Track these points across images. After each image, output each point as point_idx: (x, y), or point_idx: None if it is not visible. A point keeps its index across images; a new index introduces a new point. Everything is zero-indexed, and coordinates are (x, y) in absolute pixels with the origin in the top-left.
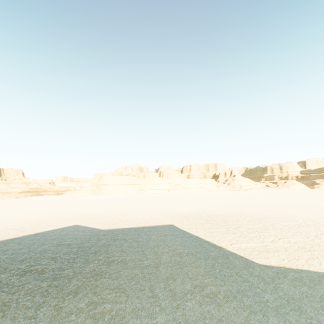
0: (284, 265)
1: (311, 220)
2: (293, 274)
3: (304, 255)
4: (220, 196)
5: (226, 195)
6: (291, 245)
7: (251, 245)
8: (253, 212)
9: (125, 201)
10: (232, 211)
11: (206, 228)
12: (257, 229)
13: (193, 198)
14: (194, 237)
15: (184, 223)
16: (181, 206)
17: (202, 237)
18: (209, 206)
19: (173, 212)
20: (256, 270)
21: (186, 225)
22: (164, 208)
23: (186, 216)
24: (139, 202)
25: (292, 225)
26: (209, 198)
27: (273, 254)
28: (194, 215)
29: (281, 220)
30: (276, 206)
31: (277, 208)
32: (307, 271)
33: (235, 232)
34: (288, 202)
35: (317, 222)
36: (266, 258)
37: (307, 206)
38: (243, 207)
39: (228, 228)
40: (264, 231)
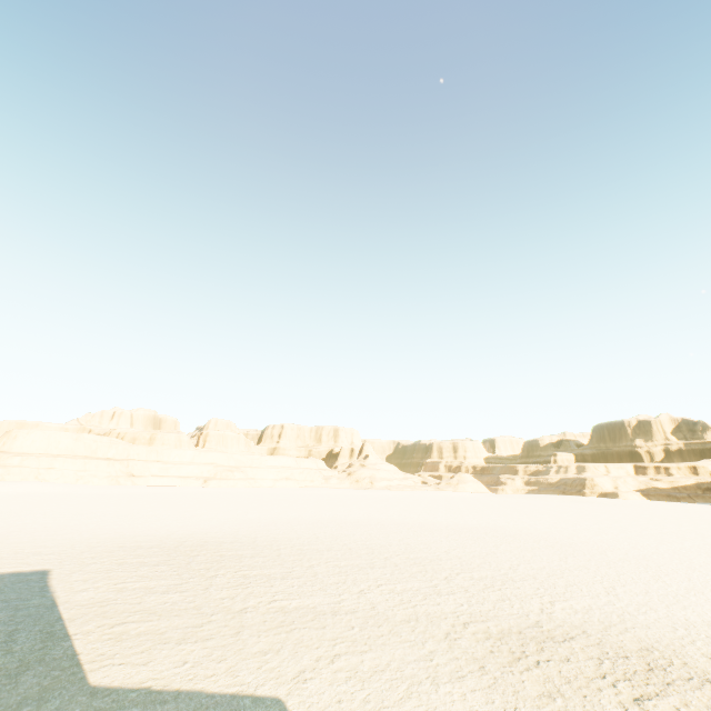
0: (158, 682)
1: (406, 554)
2: (136, 710)
3: (260, 644)
4: (314, 499)
5: (326, 498)
6: (272, 618)
7: (167, 625)
8: (321, 536)
9: (35, 504)
10: (278, 533)
11: (131, 579)
12: (260, 578)
13: (243, 501)
14: (40, 609)
15: (96, 564)
16: (177, 519)
17: (65, 608)
18: (245, 522)
19: (122, 535)
20: (43, 709)
21: (90, 570)
22: (117, 524)
23: (136, 547)
24: (78, 506)
25: (355, 565)
26: (280, 502)
27: (184, 648)
28: (166, 543)
29: (347, 556)
30: (387, 523)
31: (382, 528)
32: (193, 694)
33: (193, 587)
34: (421, 517)
35: (410, 558)
36: (142, 663)
37: (442, 524)
38: (317, 525)
39: (192, 577)
40: (268, 583)
